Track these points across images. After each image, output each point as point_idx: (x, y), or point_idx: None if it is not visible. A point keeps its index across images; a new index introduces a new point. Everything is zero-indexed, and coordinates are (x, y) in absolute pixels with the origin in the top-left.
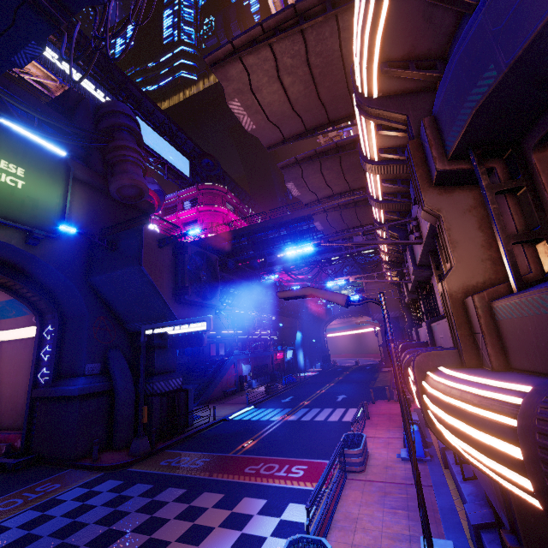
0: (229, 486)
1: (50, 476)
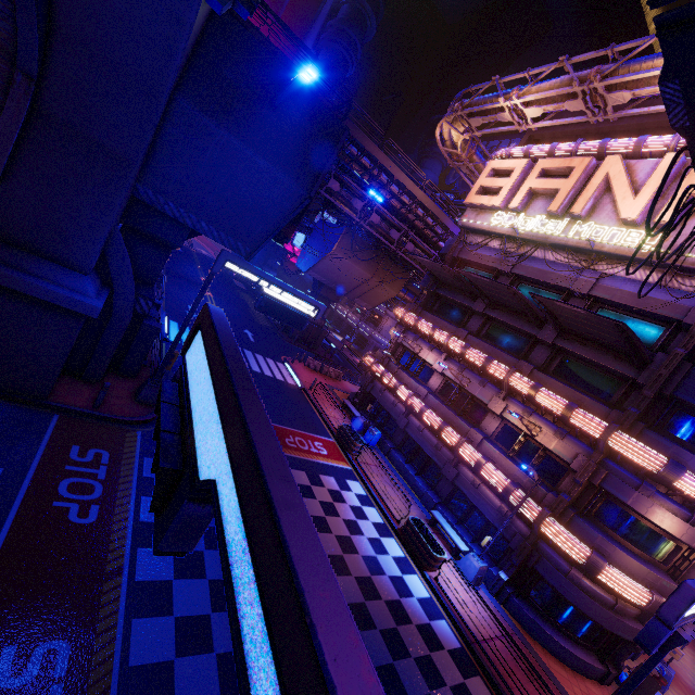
0: (298, 463)
1: (44, 429)
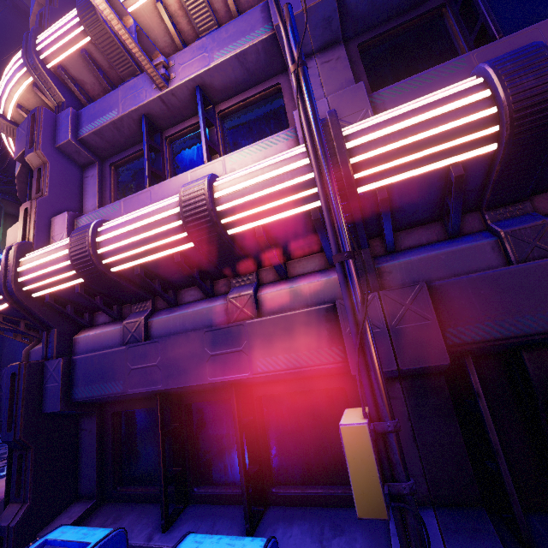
0: None
1: None
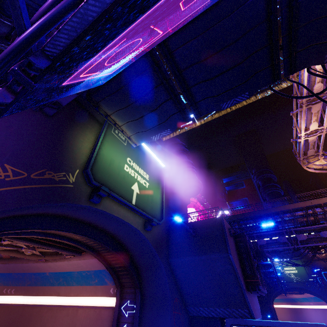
0: None
1: None
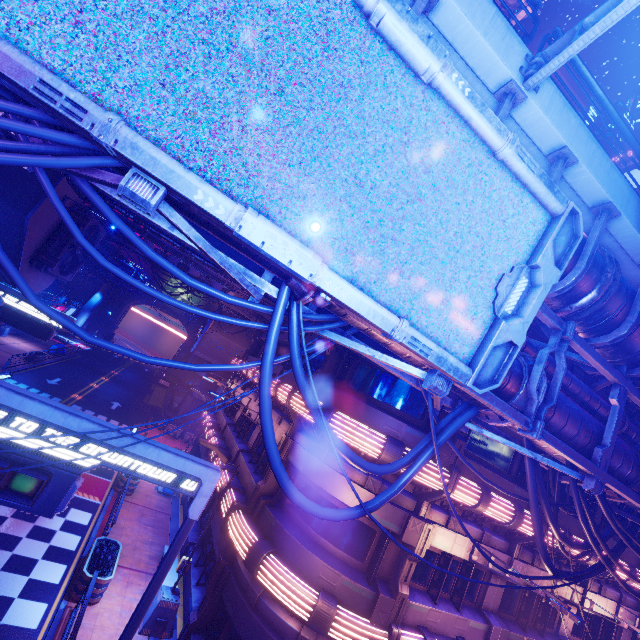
0: None
1: None
